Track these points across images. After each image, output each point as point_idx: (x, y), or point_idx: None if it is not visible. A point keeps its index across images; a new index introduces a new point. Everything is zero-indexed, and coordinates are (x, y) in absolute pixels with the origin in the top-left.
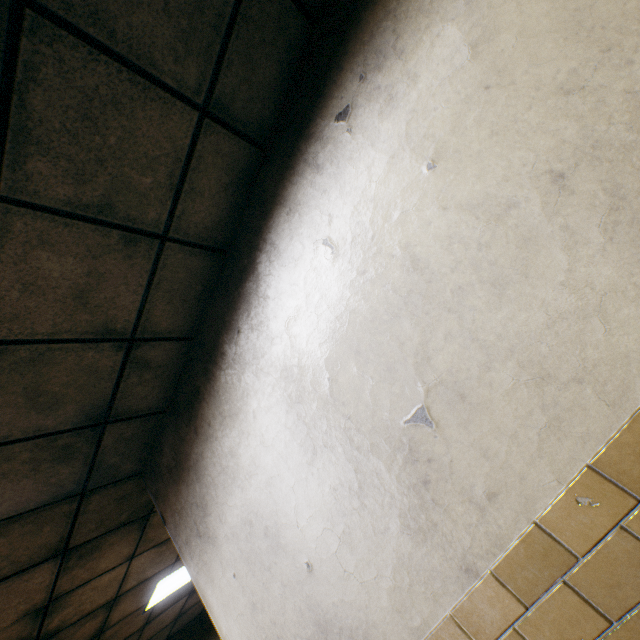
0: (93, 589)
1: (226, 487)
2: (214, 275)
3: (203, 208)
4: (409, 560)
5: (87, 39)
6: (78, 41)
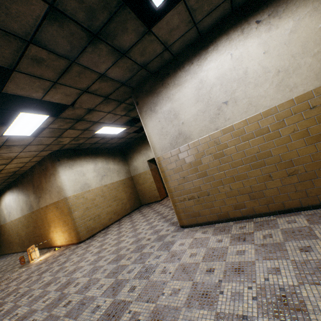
0: (98, 115)
1: (166, 101)
2: (193, 41)
3: (208, 21)
4: (207, 126)
5: None
6: None
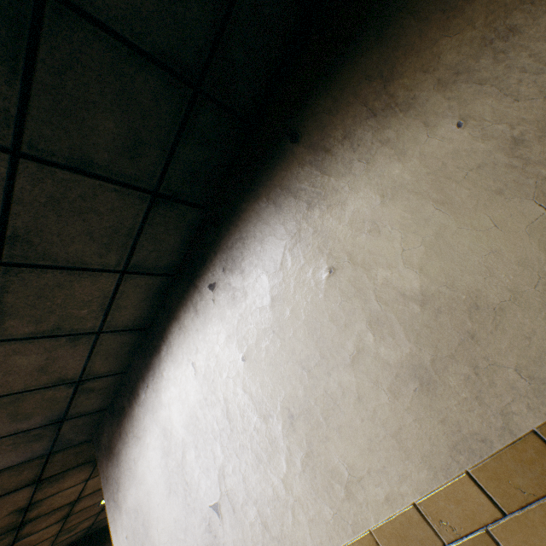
0: (60, 496)
1: (129, 480)
2: (140, 340)
3: (128, 312)
4: None
5: (39, 266)
6: (34, 268)
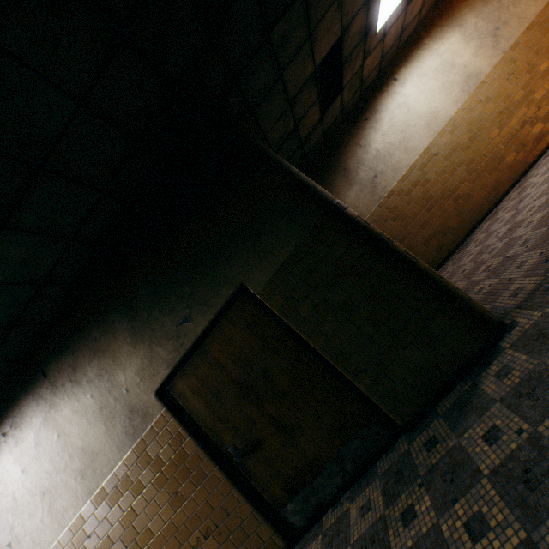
0: None
1: None
2: None
3: None
4: None
5: None
6: None
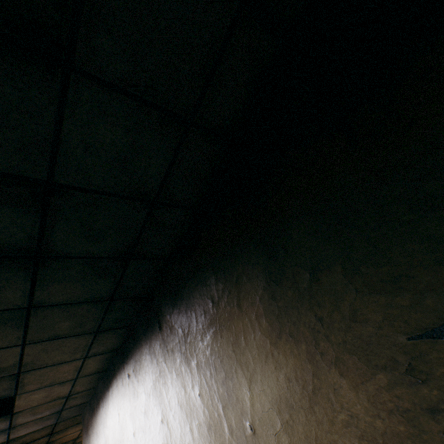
0: (66, 437)
1: None
2: (103, 374)
3: (92, 368)
4: None
5: (40, 367)
6: (37, 369)
